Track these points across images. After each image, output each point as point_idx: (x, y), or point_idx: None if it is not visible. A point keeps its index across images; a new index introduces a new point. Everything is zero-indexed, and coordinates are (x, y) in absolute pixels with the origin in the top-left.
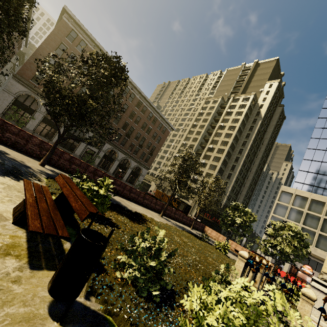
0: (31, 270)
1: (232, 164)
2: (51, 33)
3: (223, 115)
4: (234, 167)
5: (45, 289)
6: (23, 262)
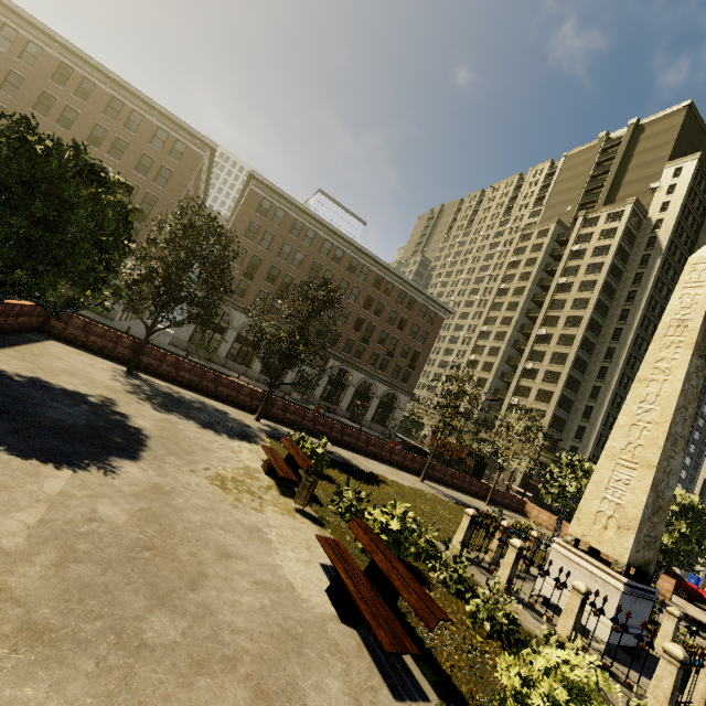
0: (283, 496)
1: (600, 366)
2: (238, 214)
3: (563, 259)
4: (605, 371)
5: (292, 504)
6: (279, 493)
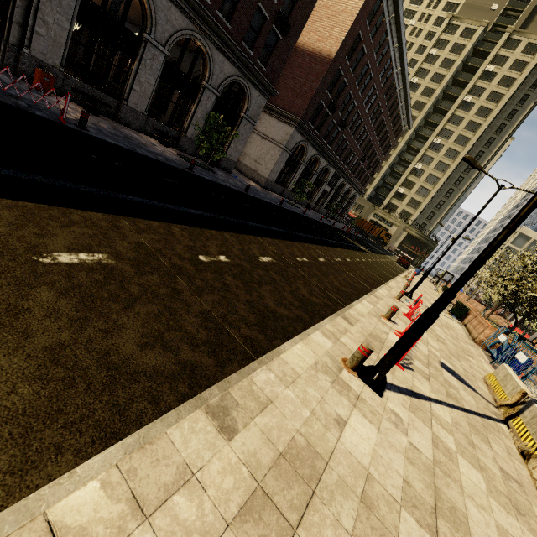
0: None
1: (459, 175)
2: (353, 22)
3: (476, 76)
4: (461, 180)
5: None
6: None
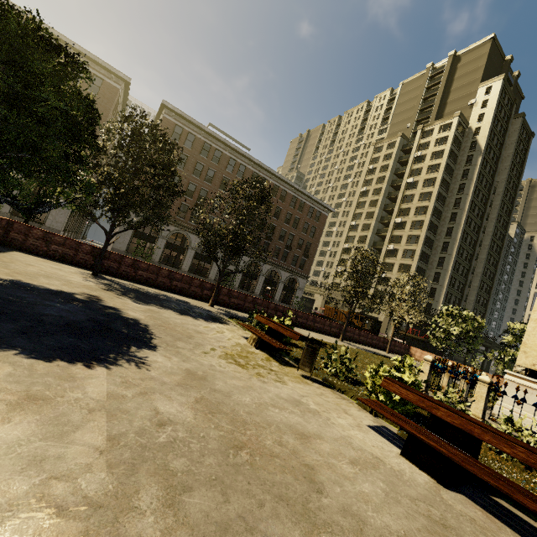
0: (284, 366)
1: (443, 242)
2: None
3: (409, 164)
4: (447, 245)
5: (295, 372)
6: (278, 363)
